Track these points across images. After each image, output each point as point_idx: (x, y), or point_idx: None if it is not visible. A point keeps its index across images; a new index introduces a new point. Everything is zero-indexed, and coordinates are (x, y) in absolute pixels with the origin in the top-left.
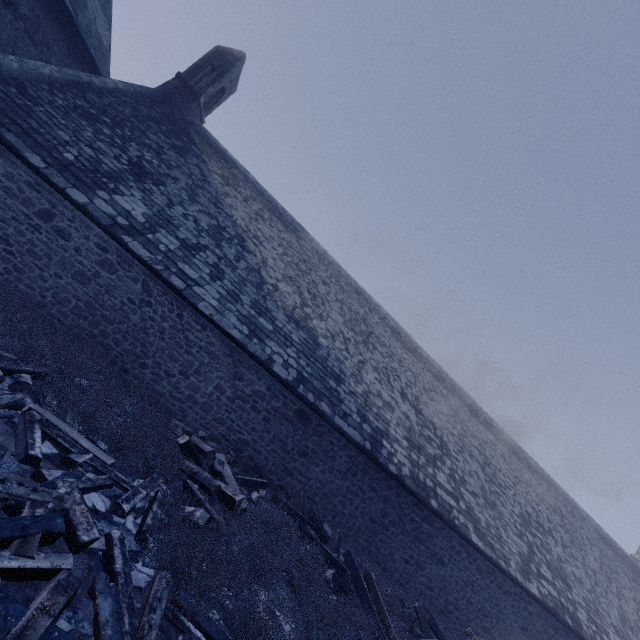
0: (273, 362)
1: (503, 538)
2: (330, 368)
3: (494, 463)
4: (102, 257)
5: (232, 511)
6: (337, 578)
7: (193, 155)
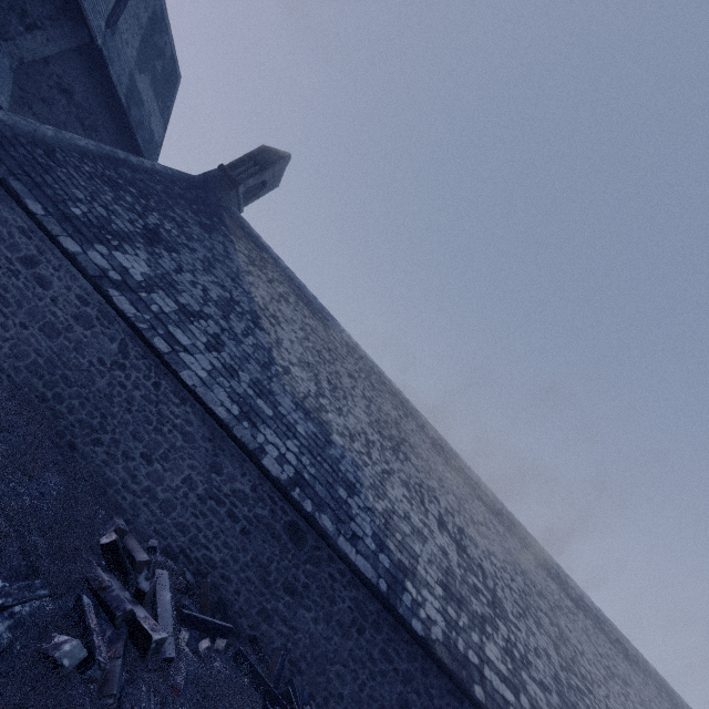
0: (264, 453)
1: None
2: (342, 473)
3: (573, 641)
4: (80, 310)
5: (143, 657)
6: None
7: (220, 234)
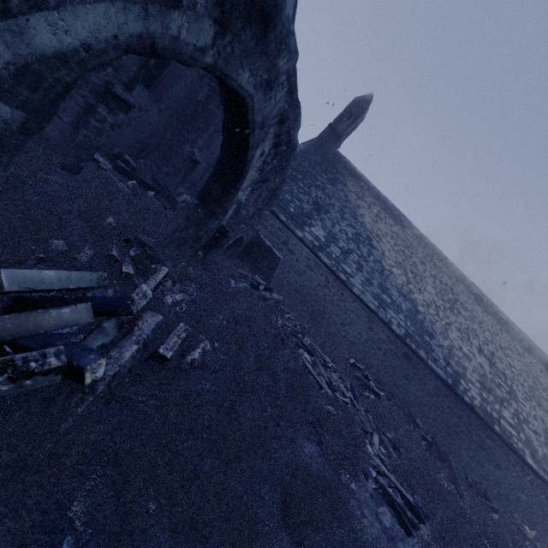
0: (391, 323)
1: None
2: (425, 328)
3: None
4: (307, 263)
5: (378, 399)
6: (427, 446)
7: (339, 182)
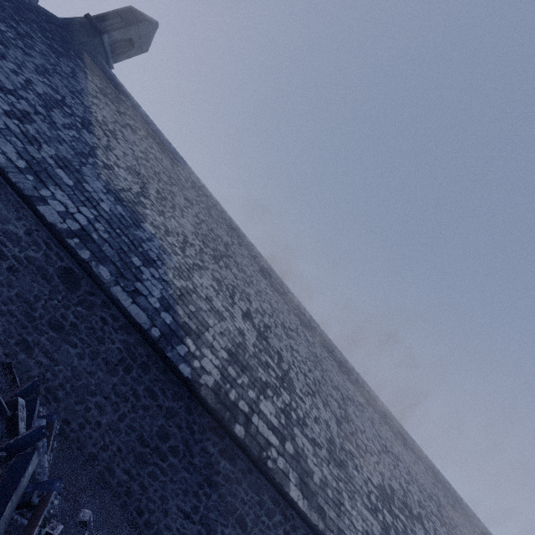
0: (44, 203)
1: (345, 506)
2: (143, 249)
3: (357, 422)
4: None
5: None
6: None
7: (73, 62)
